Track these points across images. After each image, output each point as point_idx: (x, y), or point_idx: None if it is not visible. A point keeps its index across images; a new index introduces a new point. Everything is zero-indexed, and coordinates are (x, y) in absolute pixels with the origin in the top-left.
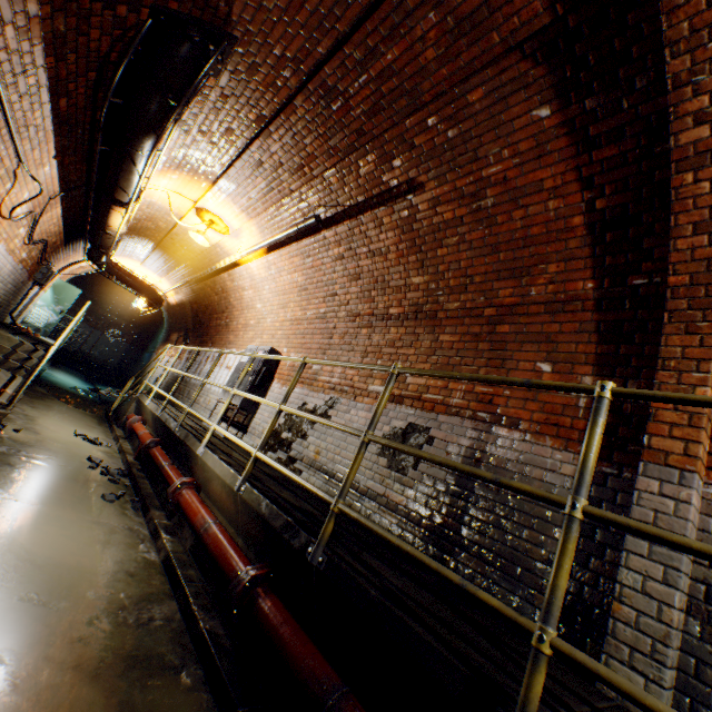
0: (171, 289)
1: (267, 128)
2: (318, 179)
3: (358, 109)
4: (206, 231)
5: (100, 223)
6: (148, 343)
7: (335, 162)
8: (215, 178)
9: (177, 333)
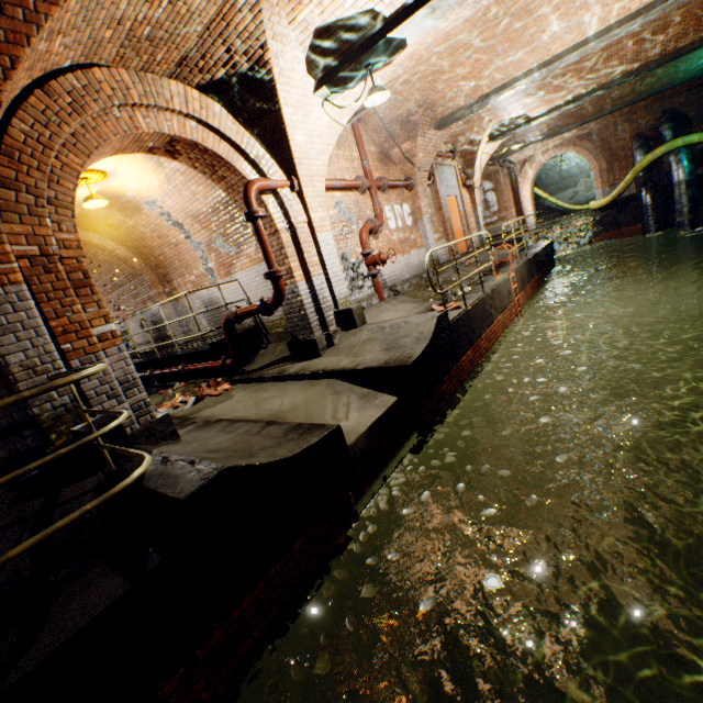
0: None
1: None
2: None
3: None
4: None
5: None
6: None
7: None
8: None
9: None
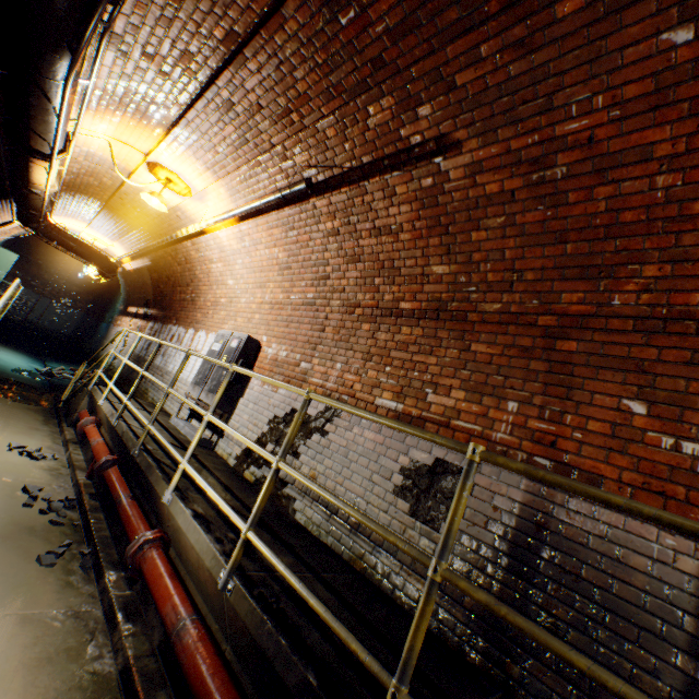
0: (126, 256)
1: (240, 52)
2: (309, 130)
3: (380, 24)
4: (162, 193)
5: (21, 178)
6: (105, 311)
7: (335, 107)
8: (169, 124)
9: (136, 303)
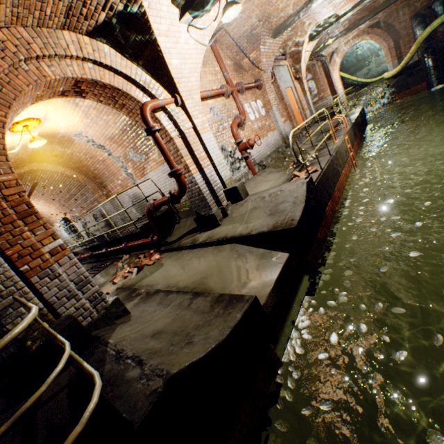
0: None
1: None
2: None
3: None
4: None
5: None
6: None
7: None
8: None
9: None
